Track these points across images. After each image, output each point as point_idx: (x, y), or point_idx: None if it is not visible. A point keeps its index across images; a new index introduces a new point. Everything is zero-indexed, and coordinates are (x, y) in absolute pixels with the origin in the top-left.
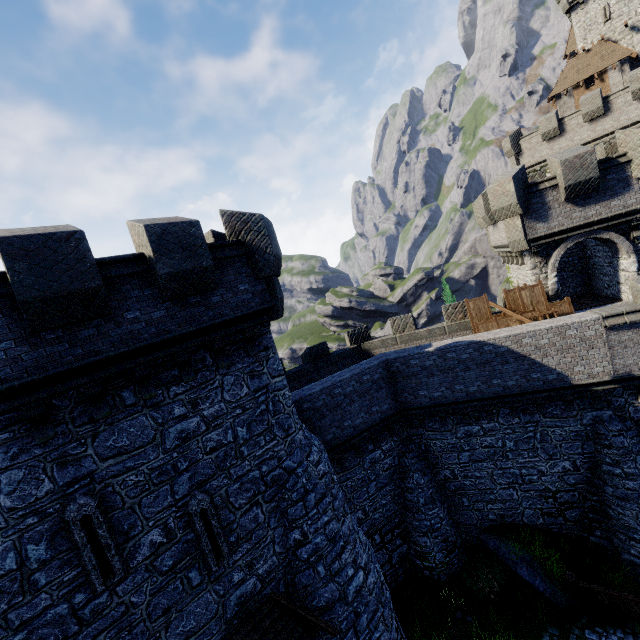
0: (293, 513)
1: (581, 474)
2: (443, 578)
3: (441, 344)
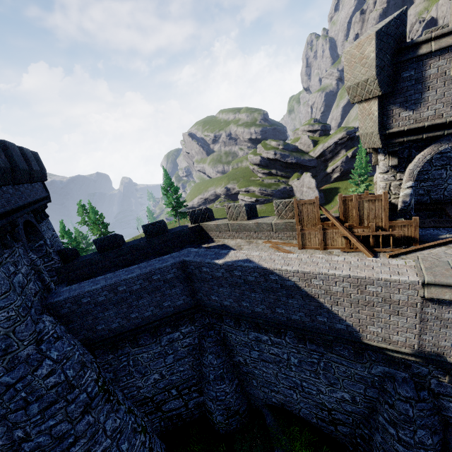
0: (14, 418)
1: (359, 408)
2: (222, 431)
3: (233, 258)
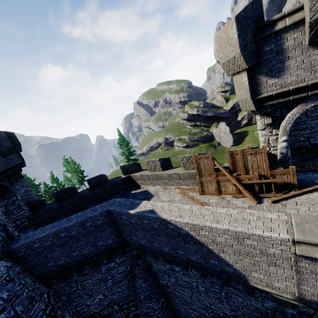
0: None
1: None
2: None
3: (142, 208)
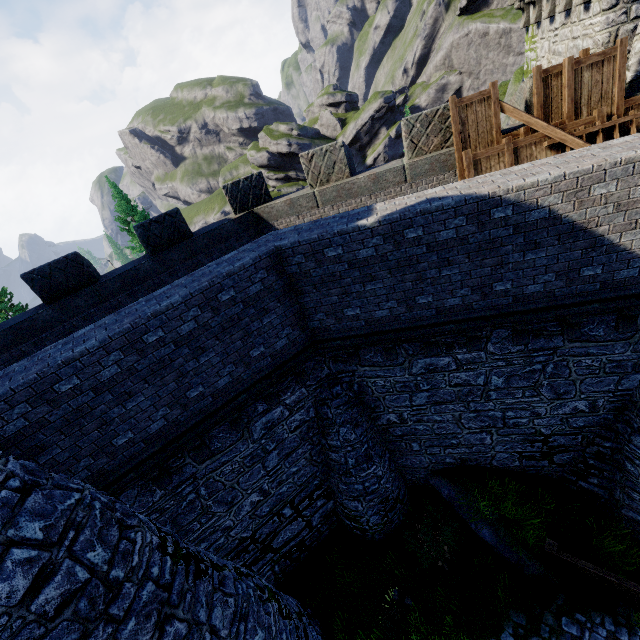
0: None
1: (598, 416)
2: (378, 537)
3: (394, 207)
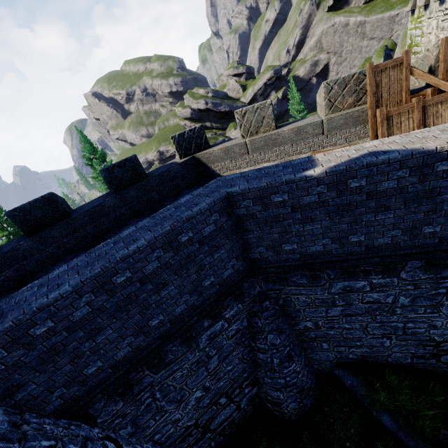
0: None
1: None
2: (294, 418)
3: (337, 159)
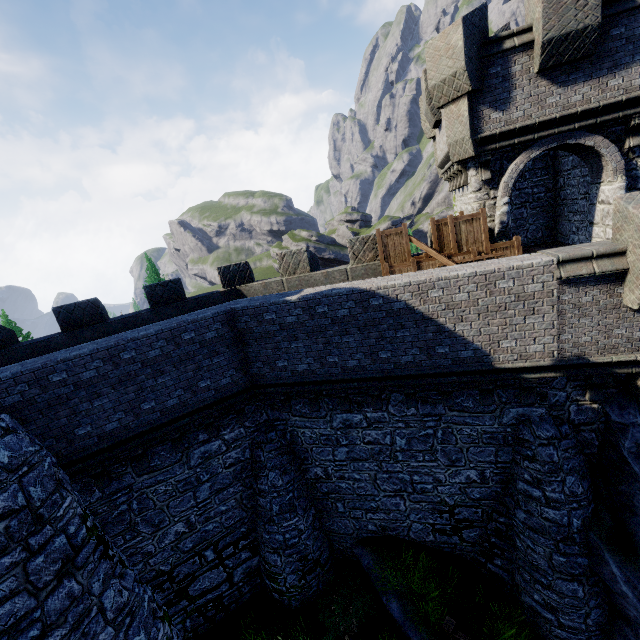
0: None
1: (489, 488)
2: (295, 604)
3: (312, 291)
